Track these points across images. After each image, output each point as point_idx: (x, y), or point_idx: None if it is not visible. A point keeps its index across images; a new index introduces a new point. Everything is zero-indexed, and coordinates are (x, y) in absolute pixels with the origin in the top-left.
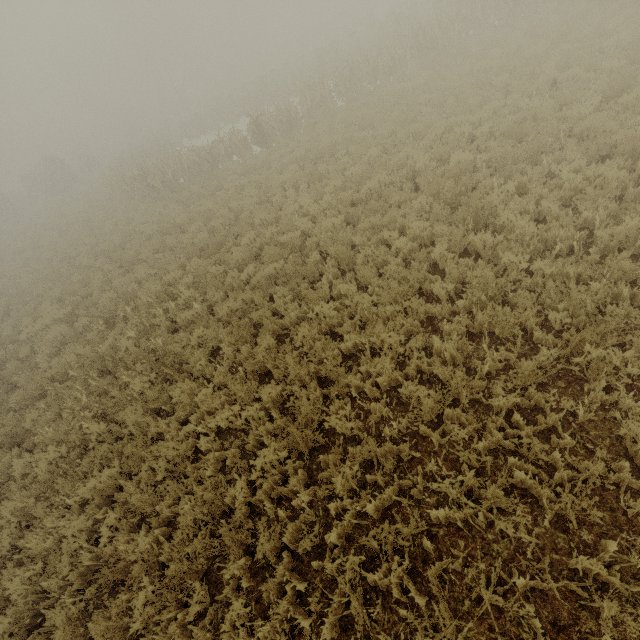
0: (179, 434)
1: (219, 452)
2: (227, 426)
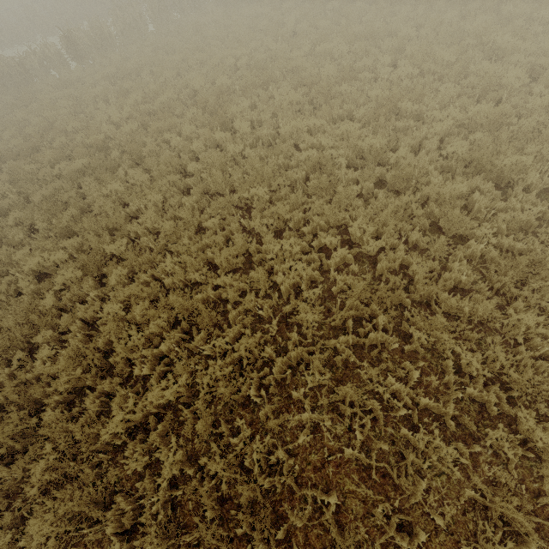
0: (1, 282)
1: (35, 286)
2: (45, 274)
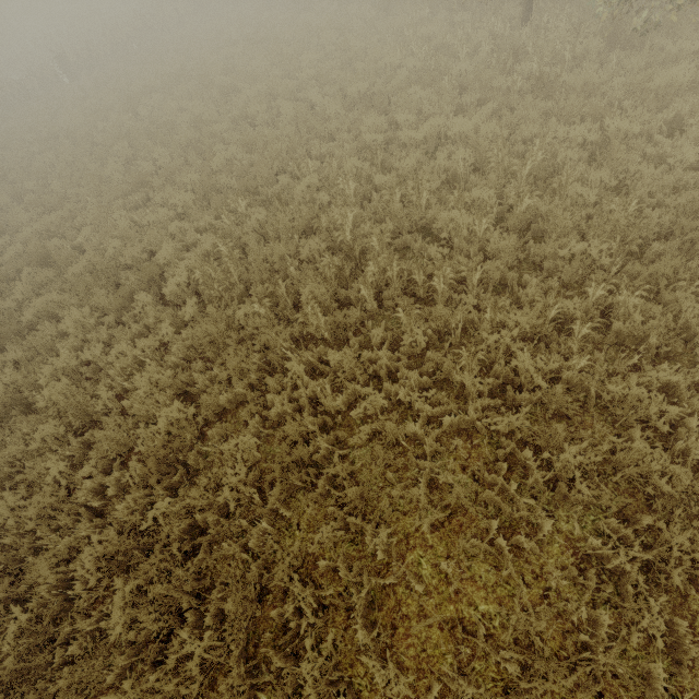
0: None
1: None
2: None
